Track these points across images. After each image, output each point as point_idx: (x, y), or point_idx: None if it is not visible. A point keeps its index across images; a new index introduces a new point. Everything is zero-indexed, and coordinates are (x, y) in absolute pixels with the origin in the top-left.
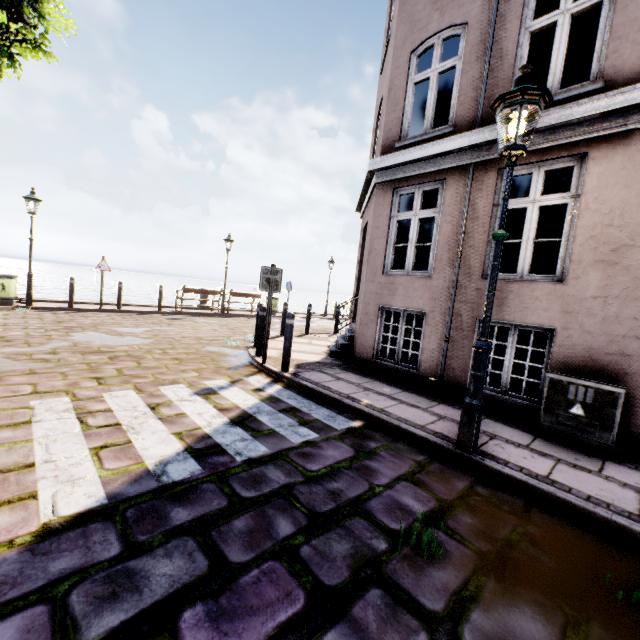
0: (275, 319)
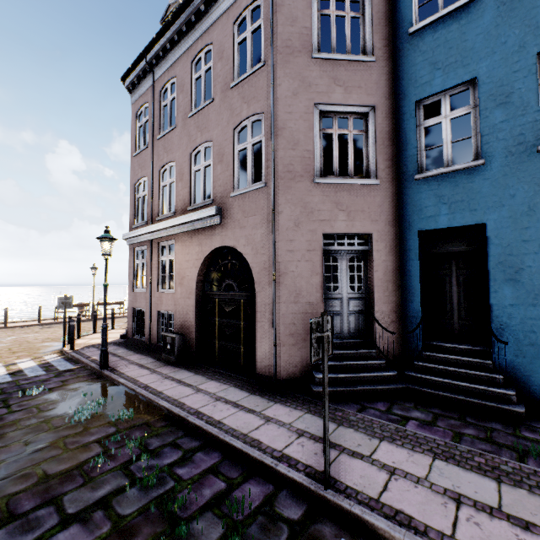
0: None
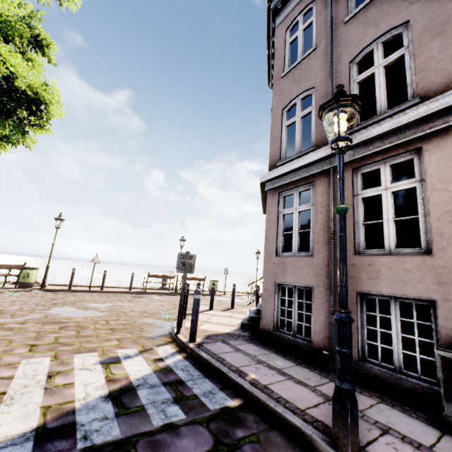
0: (214, 296)
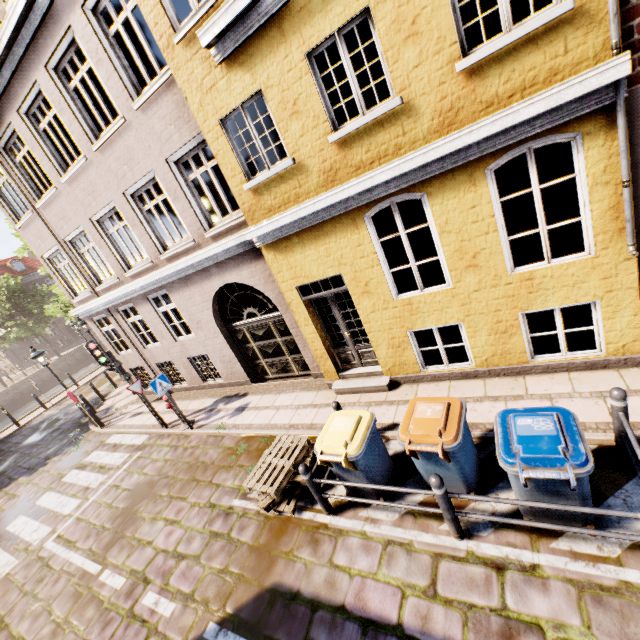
0: None
